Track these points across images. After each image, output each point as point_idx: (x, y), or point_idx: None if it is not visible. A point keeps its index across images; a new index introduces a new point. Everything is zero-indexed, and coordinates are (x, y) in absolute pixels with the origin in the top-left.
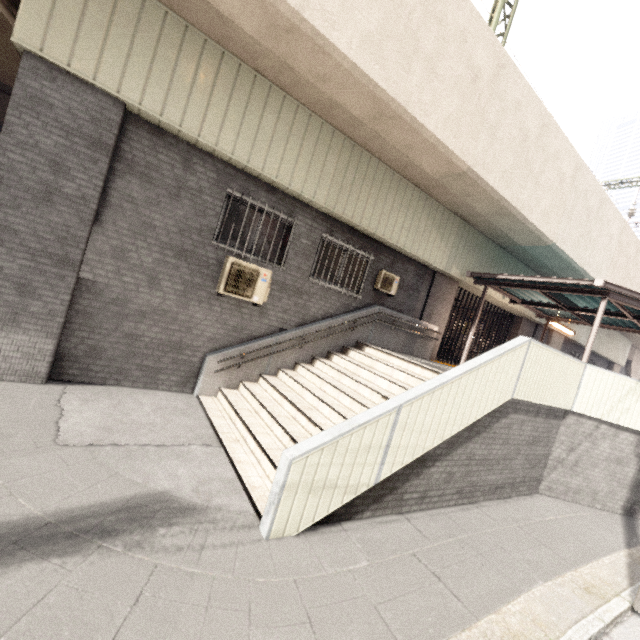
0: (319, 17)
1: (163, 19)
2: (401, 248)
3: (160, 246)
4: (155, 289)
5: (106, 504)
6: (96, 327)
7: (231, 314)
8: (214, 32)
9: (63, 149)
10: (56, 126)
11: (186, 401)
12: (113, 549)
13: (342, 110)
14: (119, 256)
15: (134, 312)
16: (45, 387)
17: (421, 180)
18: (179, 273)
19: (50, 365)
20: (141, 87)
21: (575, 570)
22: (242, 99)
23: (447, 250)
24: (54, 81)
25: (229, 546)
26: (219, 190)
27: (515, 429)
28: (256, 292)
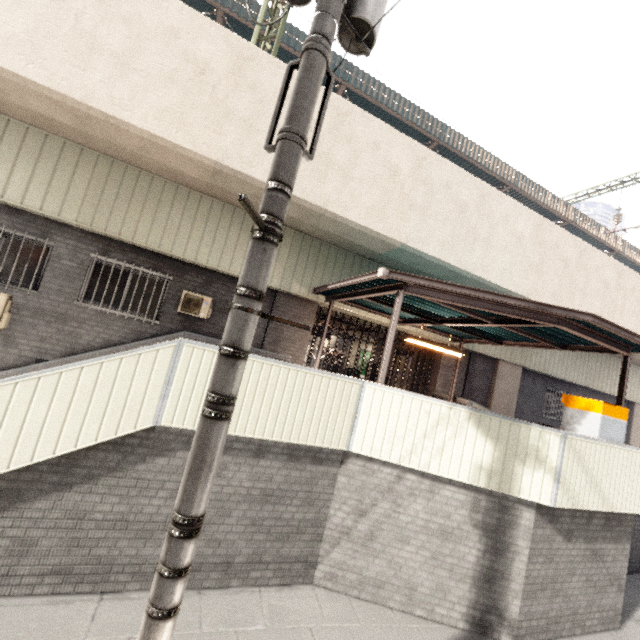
0: None
1: None
2: (203, 264)
3: None
4: None
5: None
6: None
7: None
8: None
9: None
10: None
11: None
12: None
13: (57, 122)
14: None
15: None
16: None
17: (207, 189)
18: None
19: None
20: None
21: None
22: None
23: (280, 265)
24: None
25: None
26: None
27: None
28: None
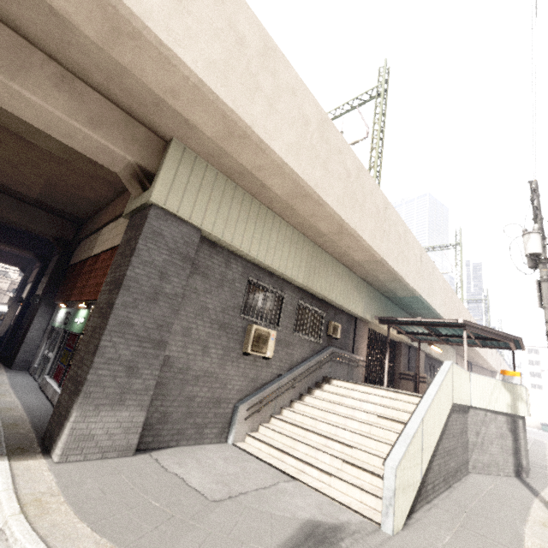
0: (321, 191)
1: (225, 183)
2: (341, 305)
3: (210, 322)
4: (206, 356)
5: (295, 535)
6: (167, 395)
7: (250, 368)
8: (252, 190)
9: (167, 263)
10: (164, 248)
11: (231, 449)
12: None
13: (315, 229)
14: (186, 333)
15: (192, 377)
16: (138, 458)
17: (349, 262)
18: (220, 341)
19: (139, 436)
20: (213, 221)
21: (529, 515)
22: (261, 223)
23: (362, 303)
24: (166, 221)
25: (382, 544)
26: (244, 278)
27: (454, 425)
28: (268, 348)
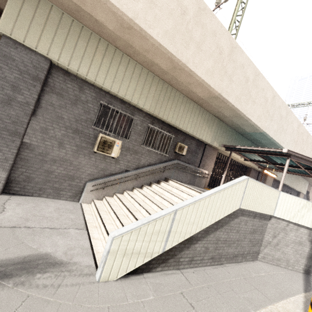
0: (143, 22)
1: (71, 23)
2: (188, 132)
3: (65, 127)
4: (62, 148)
5: (11, 259)
6: (30, 166)
7: (100, 162)
8: (95, 29)
9: (18, 80)
10: (16, 69)
11: (74, 205)
12: (6, 285)
13: (157, 66)
14: (44, 132)
15: (50, 159)
16: None
17: (197, 99)
18: (74, 141)
19: (3, 185)
20: (59, 53)
21: (273, 304)
22: (109, 60)
23: (211, 133)
24: (16, 49)
25: (75, 285)
26: (96, 101)
27: (243, 224)
28: (113, 151)
